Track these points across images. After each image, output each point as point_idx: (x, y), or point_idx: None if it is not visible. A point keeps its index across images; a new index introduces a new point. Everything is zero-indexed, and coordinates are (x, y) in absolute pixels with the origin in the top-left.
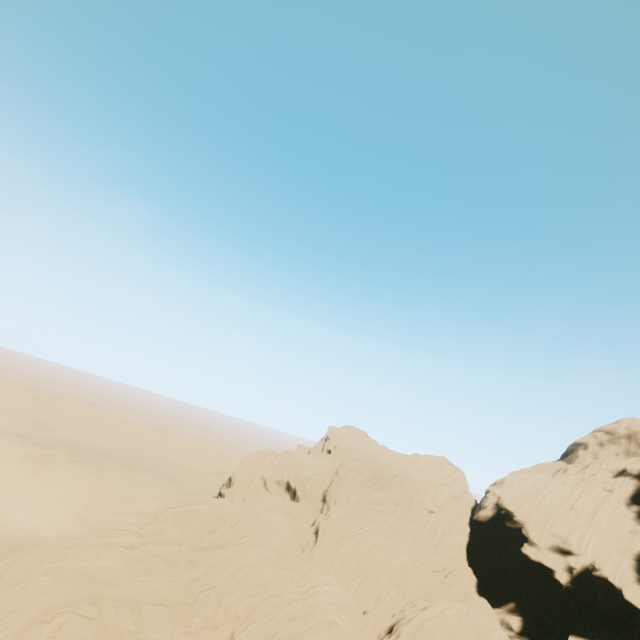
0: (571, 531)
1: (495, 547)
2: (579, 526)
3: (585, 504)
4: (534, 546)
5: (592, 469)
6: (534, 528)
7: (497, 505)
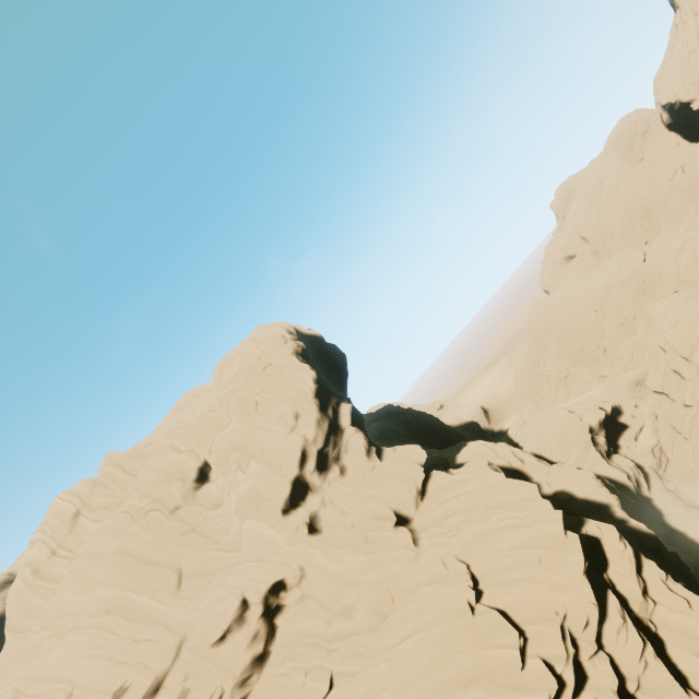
0: (697, 71)
1: (691, 121)
2: (698, 61)
3: (691, 43)
4: (693, 102)
5: (681, 9)
6: (683, 95)
7: (663, 107)
